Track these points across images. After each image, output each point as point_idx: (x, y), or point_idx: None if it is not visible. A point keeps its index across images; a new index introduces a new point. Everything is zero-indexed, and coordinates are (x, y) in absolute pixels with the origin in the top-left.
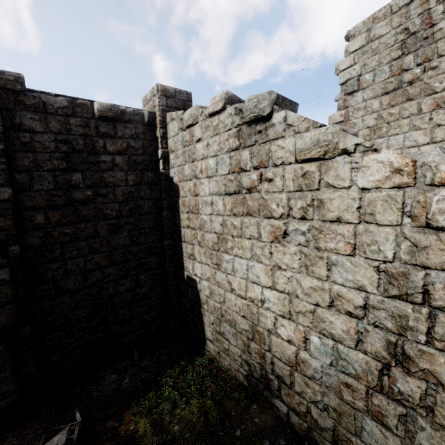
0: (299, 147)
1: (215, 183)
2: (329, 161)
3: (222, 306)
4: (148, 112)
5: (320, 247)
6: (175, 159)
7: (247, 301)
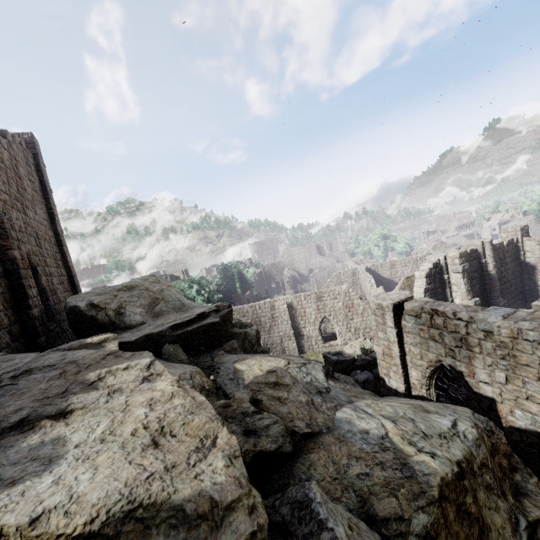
0: None
1: None
2: None
3: None
4: (516, 238)
5: None
6: (532, 255)
7: None
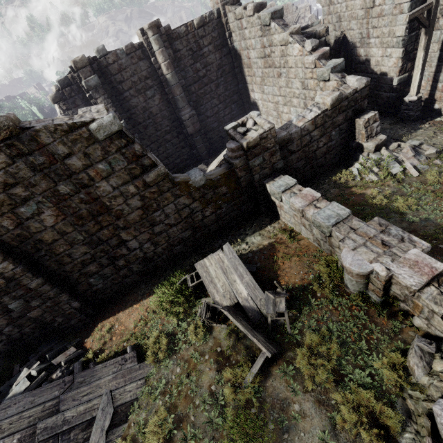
0: (279, 40)
1: (256, 52)
2: (287, 46)
3: (267, 110)
4: (216, 10)
5: (289, 77)
6: (236, 37)
7: (274, 104)
